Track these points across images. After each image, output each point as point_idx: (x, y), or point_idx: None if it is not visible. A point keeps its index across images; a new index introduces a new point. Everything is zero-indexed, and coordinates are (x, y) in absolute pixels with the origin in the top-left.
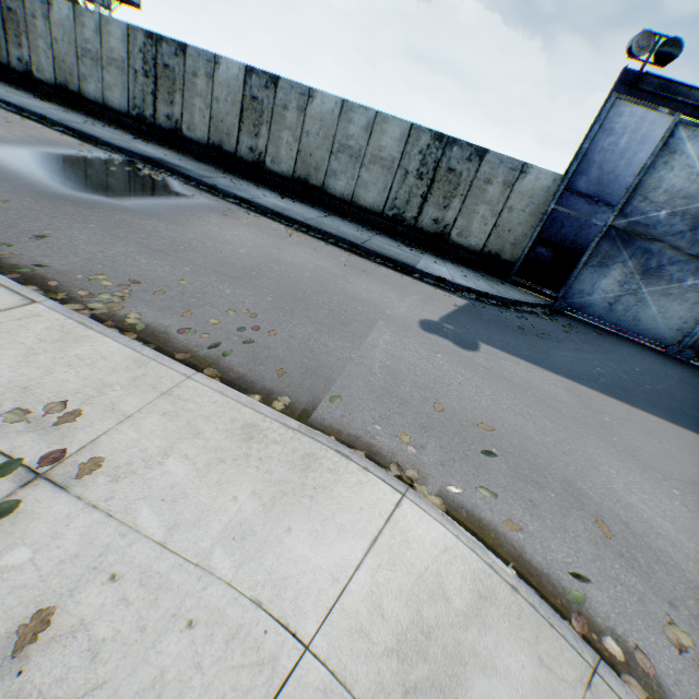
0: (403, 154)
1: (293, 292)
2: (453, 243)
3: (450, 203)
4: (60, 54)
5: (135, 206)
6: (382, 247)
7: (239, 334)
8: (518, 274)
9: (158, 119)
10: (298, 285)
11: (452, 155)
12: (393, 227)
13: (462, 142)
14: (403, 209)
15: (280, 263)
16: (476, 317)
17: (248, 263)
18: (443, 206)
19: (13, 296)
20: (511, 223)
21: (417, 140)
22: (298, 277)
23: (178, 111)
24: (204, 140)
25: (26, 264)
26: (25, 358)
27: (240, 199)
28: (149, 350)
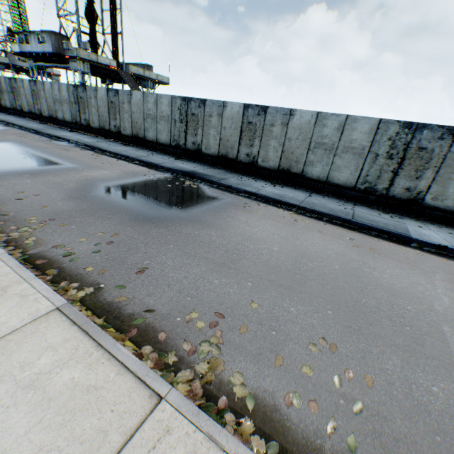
0: (372, 142)
1: (341, 296)
2: (427, 205)
3: (421, 174)
4: (134, 119)
5: (191, 217)
6: (368, 218)
7: (341, 391)
8: None
9: (187, 145)
10: (339, 284)
11: (421, 137)
12: (365, 197)
13: (431, 125)
14: (374, 182)
15: (308, 257)
16: None
17: (287, 263)
18: (415, 177)
19: (140, 391)
20: None
21: (385, 130)
22: (332, 273)
23: (199, 139)
24: (216, 153)
25: (137, 311)
26: None
27: (249, 193)
28: None
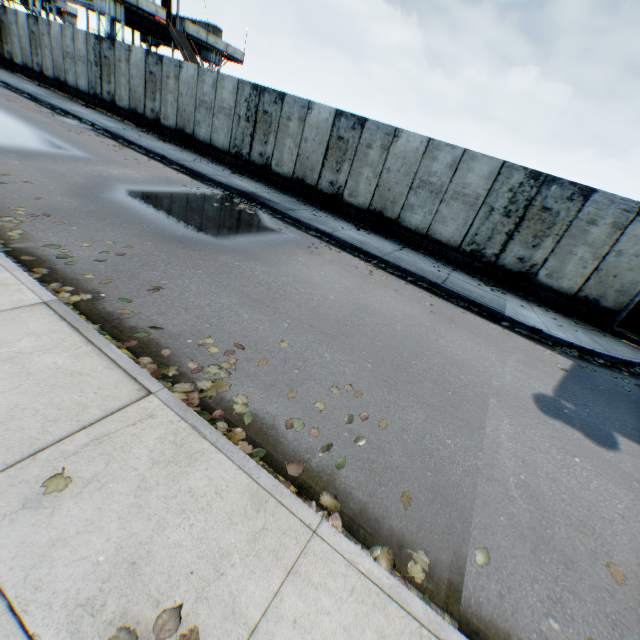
0: (489, 191)
1: (390, 354)
2: (539, 283)
3: (540, 242)
4: (182, 105)
5: (234, 246)
6: (463, 287)
7: (349, 427)
8: (621, 325)
9: (252, 156)
10: (393, 344)
11: (548, 193)
12: (470, 262)
13: (562, 180)
14: (483, 245)
15: (369, 312)
16: (591, 387)
17: (340, 314)
18: (532, 245)
19: (129, 384)
20: (617, 268)
21: (508, 177)
22: (391, 332)
23: (270, 150)
24: (289, 174)
25: (142, 326)
26: (135, 498)
27: (321, 232)
28: (264, 474)
